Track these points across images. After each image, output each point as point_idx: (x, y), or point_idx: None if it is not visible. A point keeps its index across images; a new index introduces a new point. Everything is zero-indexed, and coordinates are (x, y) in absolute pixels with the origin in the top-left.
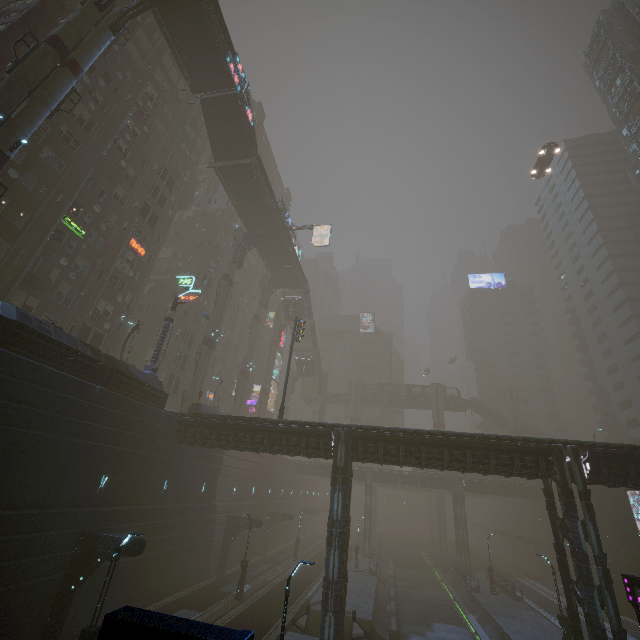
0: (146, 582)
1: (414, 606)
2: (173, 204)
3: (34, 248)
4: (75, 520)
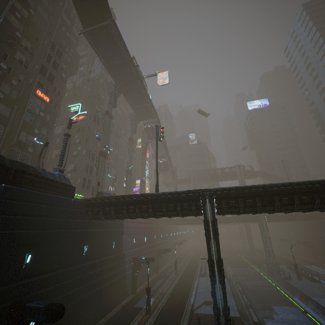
0: (82, 316)
1: (255, 294)
2: (65, 70)
3: None
4: (2, 297)
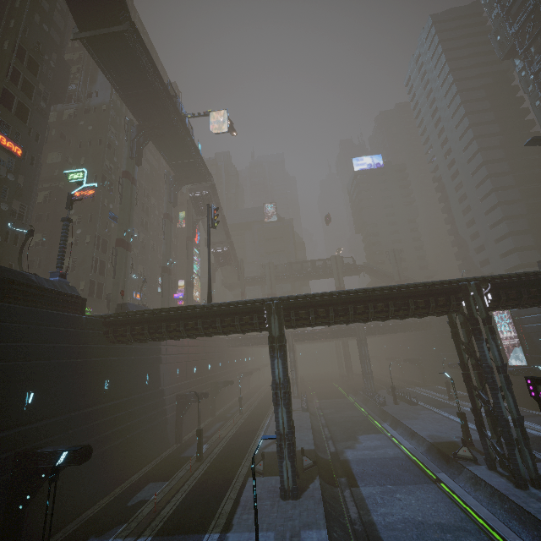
0: (108, 471)
1: (341, 427)
2: (44, 95)
3: None
4: (3, 445)
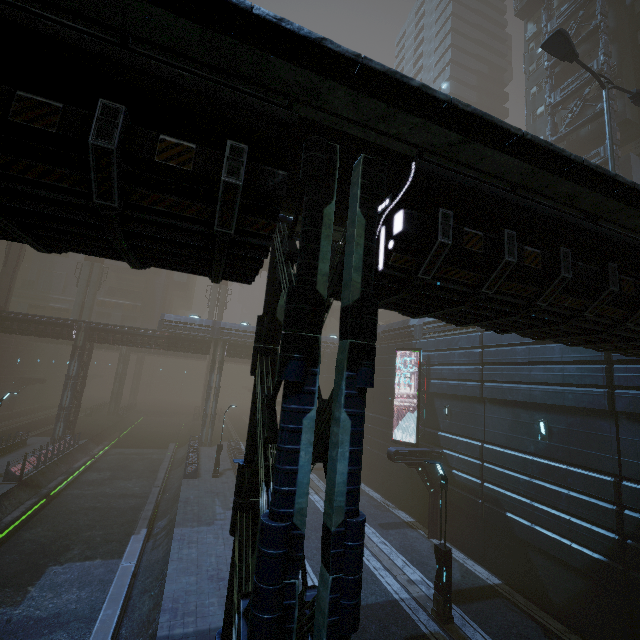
0: None
1: (56, 528)
2: None
3: None
4: None
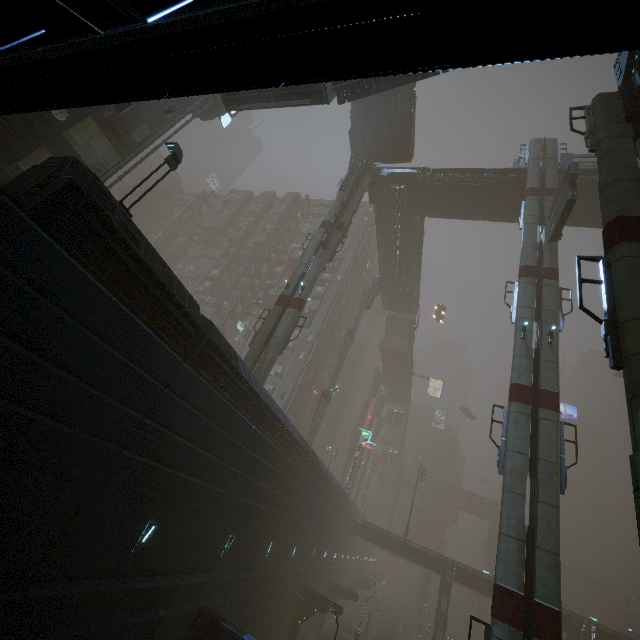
0: None
1: None
2: None
3: (302, 408)
4: (329, 574)
